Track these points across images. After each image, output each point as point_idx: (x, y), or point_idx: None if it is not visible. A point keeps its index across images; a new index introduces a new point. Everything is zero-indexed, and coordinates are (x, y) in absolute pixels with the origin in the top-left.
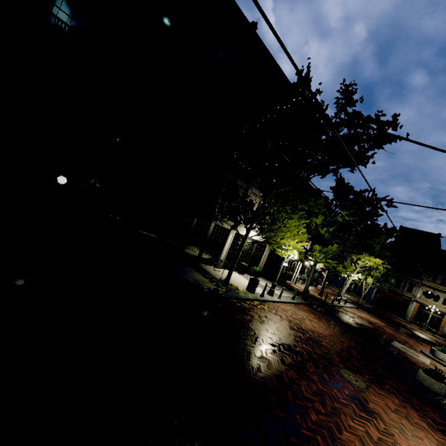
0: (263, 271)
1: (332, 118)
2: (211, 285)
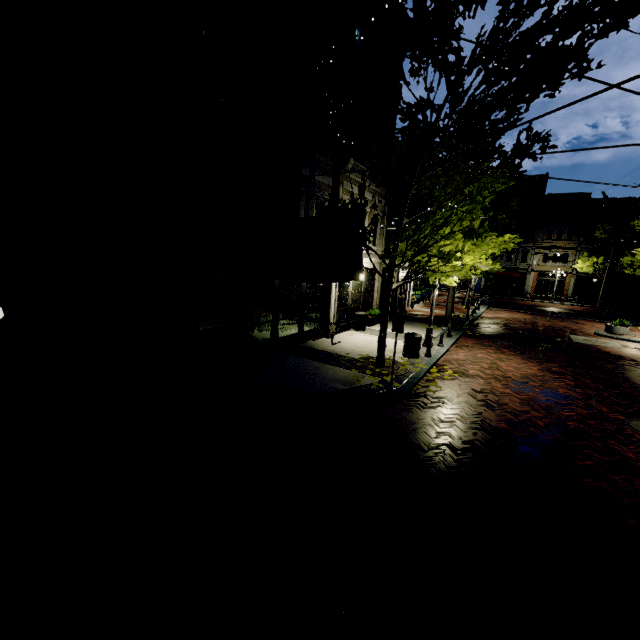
0: None
1: None
2: (371, 379)
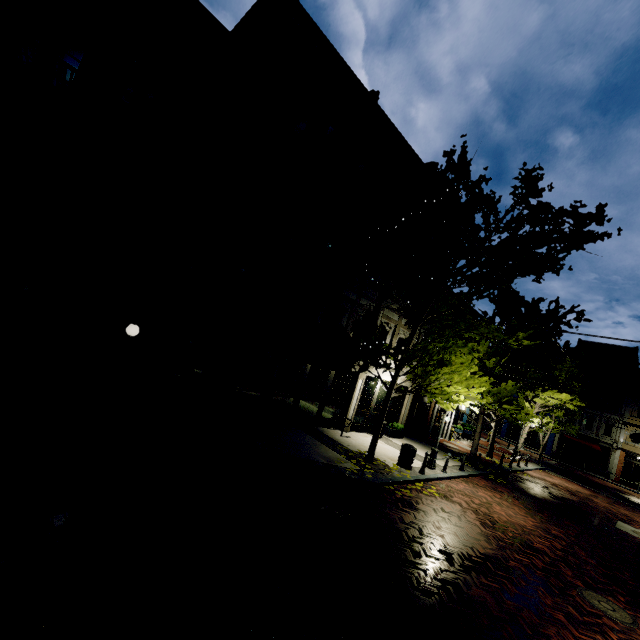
0: (404, 427)
1: (508, 213)
2: (352, 465)
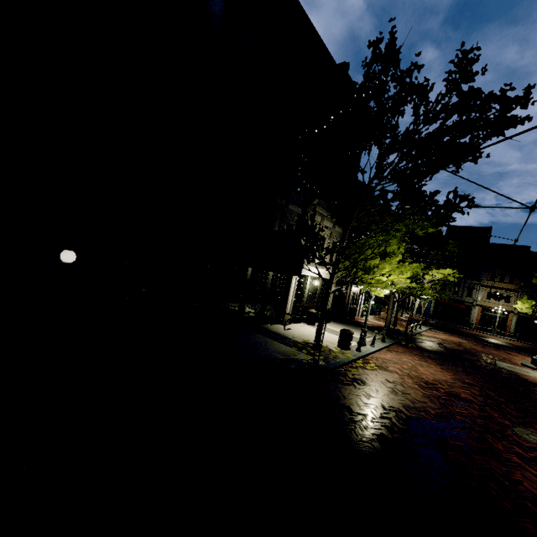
0: None
1: (438, 102)
2: (305, 356)
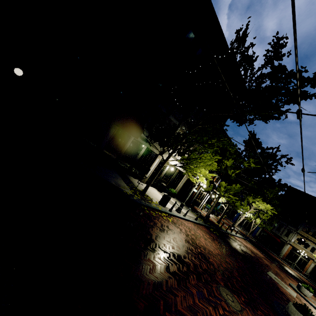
0: (178, 194)
1: (259, 70)
2: (129, 191)
